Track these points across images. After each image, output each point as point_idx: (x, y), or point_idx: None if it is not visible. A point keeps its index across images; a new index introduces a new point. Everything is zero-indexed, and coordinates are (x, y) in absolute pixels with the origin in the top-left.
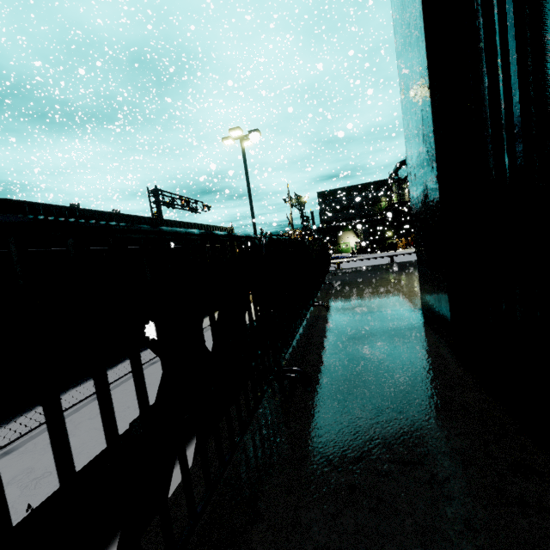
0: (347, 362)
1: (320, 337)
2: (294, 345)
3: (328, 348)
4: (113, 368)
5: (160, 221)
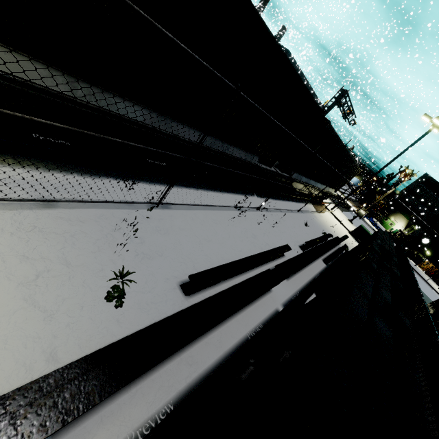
0: None
1: None
2: None
3: None
4: (283, 200)
5: (348, 154)
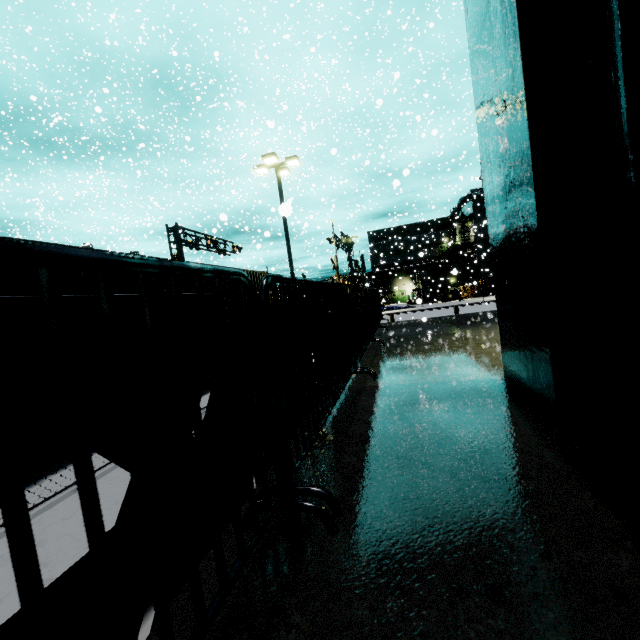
0: (400, 471)
1: (361, 422)
2: (323, 435)
3: (372, 443)
4: None
5: None
